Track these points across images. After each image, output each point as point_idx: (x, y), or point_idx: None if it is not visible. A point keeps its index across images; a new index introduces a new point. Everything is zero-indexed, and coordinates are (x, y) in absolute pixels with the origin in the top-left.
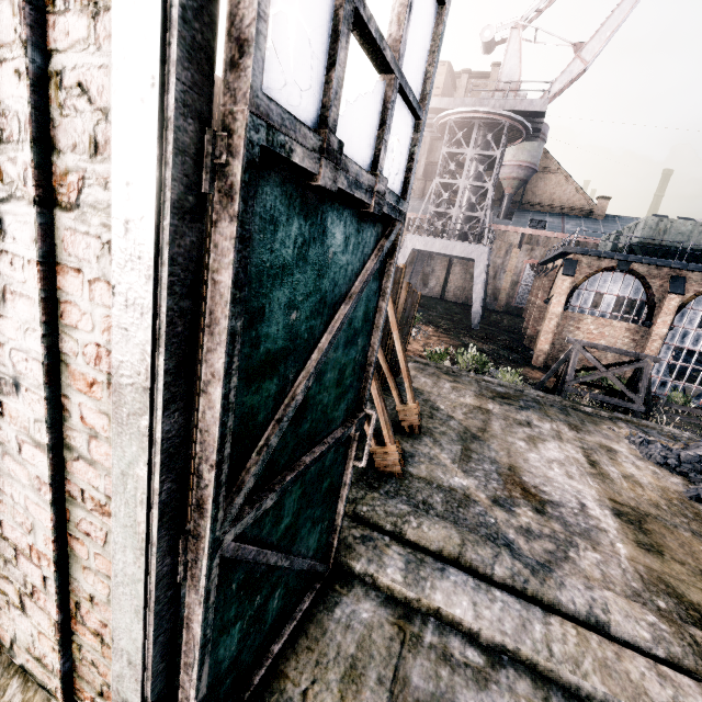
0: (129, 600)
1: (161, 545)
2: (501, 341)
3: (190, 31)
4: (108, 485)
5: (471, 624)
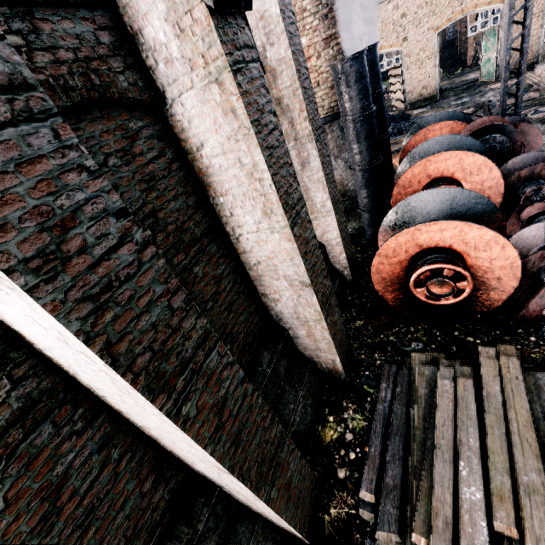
0: (436, 79)
1: (438, 74)
2: (448, 65)
3: (437, 48)
4: (433, 74)
5: (459, 86)
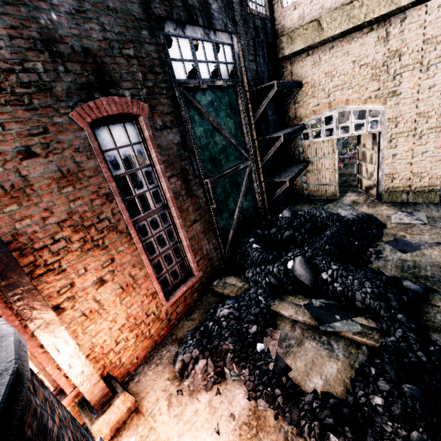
0: None
1: None
2: None
3: None
4: None
5: None
